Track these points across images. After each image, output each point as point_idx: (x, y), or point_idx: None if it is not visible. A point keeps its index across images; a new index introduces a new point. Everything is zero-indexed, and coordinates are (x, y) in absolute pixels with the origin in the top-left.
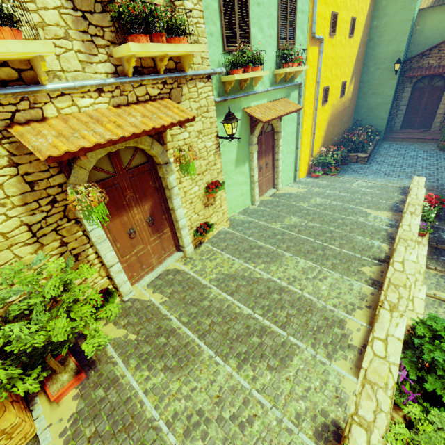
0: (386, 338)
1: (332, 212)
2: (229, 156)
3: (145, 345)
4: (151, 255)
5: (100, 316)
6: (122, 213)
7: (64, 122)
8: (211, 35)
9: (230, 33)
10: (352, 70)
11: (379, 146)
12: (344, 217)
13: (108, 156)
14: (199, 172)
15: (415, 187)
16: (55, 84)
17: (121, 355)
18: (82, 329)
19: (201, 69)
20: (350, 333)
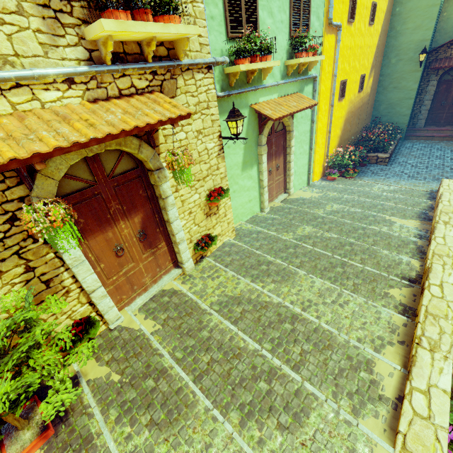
0: (428, 389)
1: (351, 220)
2: (234, 158)
3: (130, 390)
4: (144, 274)
5: (69, 361)
6: (106, 229)
7: (19, 121)
8: (212, 19)
9: (235, 16)
10: (372, 62)
11: (400, 145)
12: (365, 226)
13: (86, 161)
14: (199, 177)
15: (447, 192)
16: (6, 72)
17: (100, 402)
18: (46, 379)
19: (199, 57)
20: (381, 379)
